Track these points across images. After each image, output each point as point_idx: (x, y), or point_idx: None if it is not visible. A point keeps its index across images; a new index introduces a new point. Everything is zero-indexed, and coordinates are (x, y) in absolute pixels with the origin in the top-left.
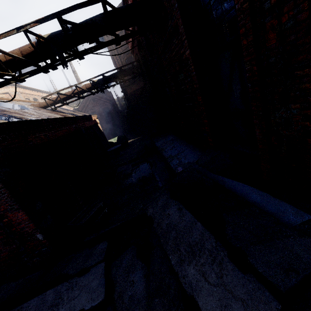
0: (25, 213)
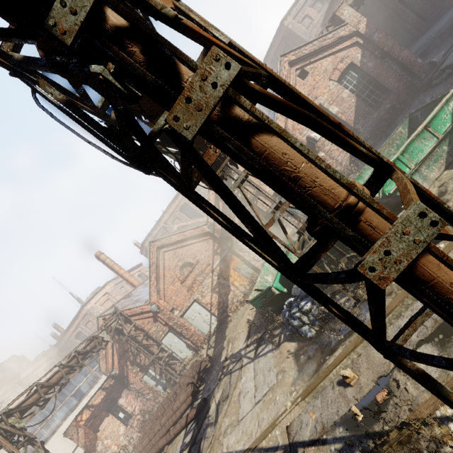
0: (408, 50)
